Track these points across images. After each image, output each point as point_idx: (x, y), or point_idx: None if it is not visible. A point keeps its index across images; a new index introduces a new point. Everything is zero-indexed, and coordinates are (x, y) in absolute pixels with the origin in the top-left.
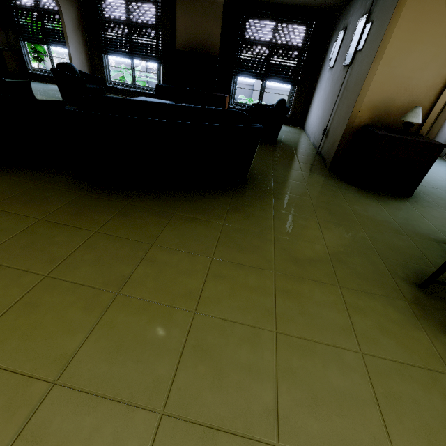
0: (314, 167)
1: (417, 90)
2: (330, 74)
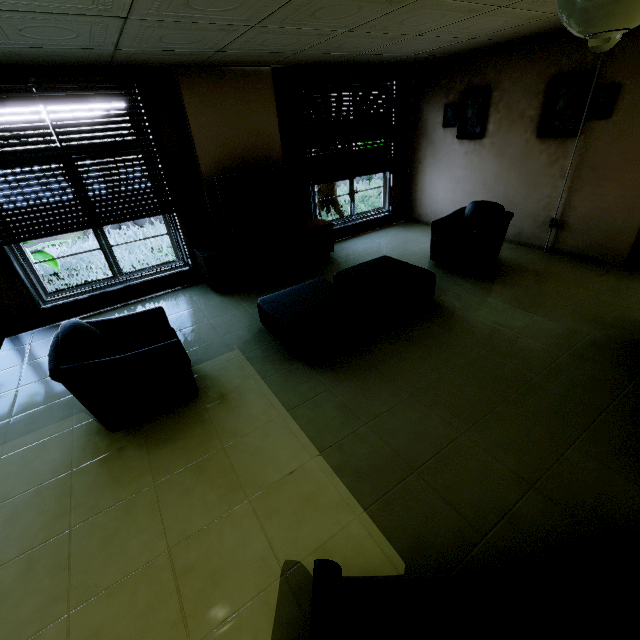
0: (619, 274)
1: None
2: (478, 148)
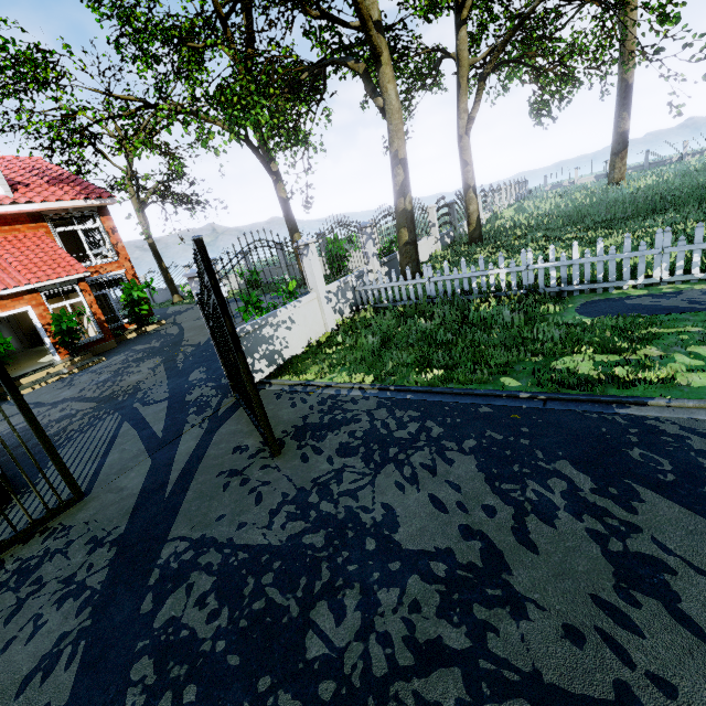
0: (27, 350)
1: None
2: (3, 326)
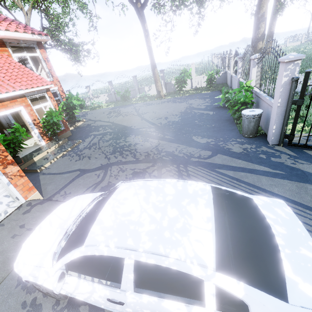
0: None
1: None
2: None
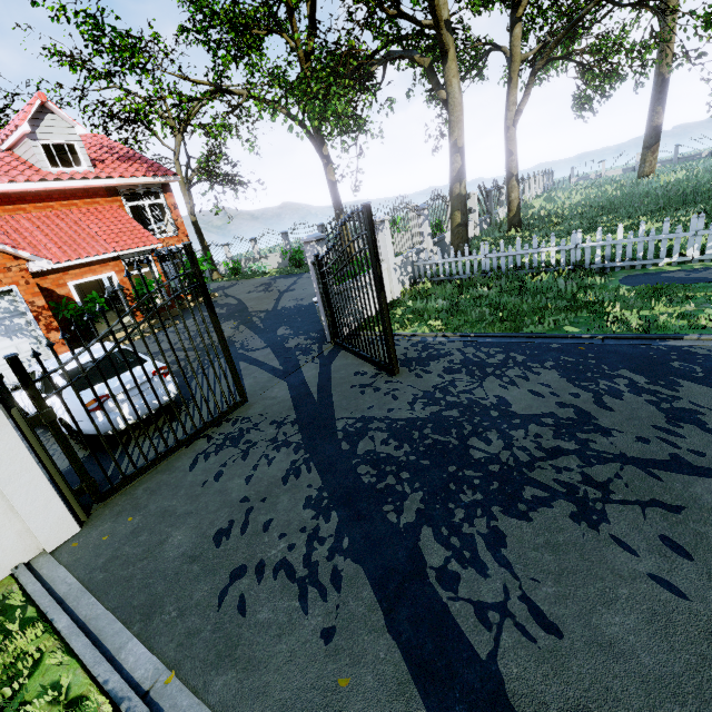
0: None
1: (96, 289)
2: None
